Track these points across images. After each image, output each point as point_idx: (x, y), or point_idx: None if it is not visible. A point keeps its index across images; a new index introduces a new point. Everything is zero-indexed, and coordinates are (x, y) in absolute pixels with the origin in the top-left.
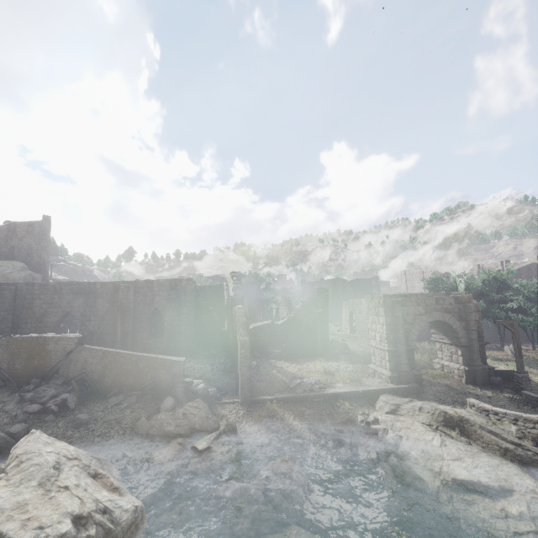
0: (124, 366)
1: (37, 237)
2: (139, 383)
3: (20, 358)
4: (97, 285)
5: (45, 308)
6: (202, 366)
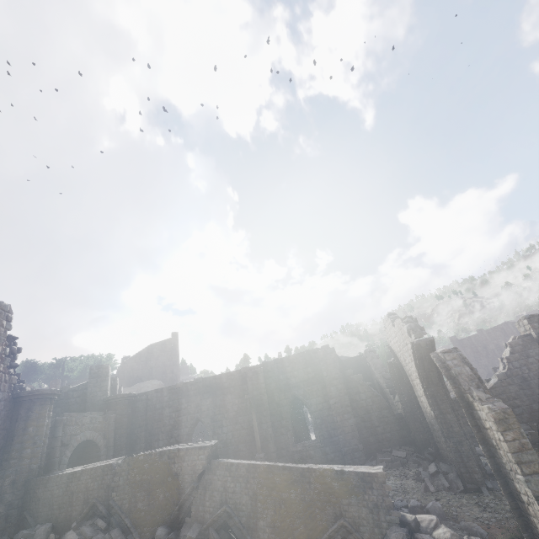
0: (283, 492)
1: (169, 354)
2: (317, 530)
3: (142, 490)
4: (223, 377)
5: (175, 417)
6: (398, 482)
